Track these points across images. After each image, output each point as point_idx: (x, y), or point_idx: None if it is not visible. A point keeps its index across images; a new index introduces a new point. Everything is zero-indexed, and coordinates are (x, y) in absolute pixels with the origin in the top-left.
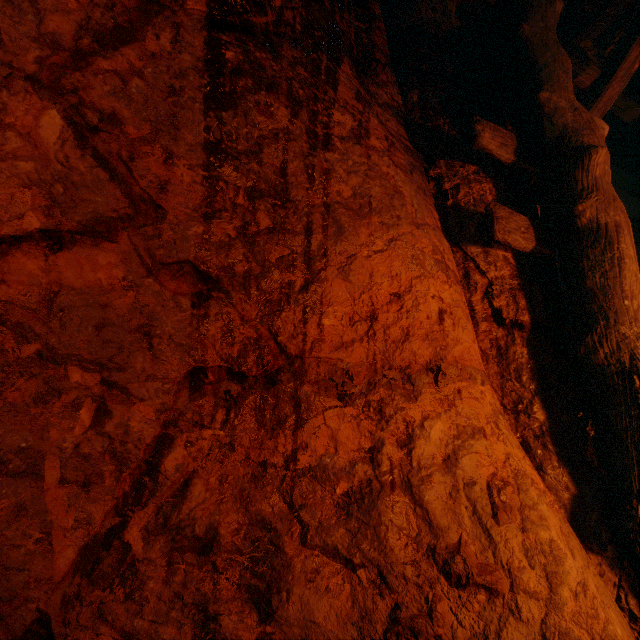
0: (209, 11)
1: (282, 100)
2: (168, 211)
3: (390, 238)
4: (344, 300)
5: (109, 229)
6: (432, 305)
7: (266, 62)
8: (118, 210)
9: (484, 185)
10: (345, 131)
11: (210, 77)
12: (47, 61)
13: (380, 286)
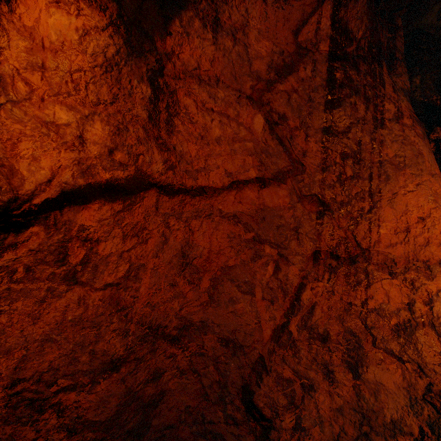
0: (329, 50)
1: (361, 99)
2: (306, 167)
3: (417, 183)
4: (391, 219)
5: (283, 177)
6: None
7: (354, 76)
8: (286, 167)
9: None
10: (391, 115)
11: (328, 90)
12: (255, 87)
13: (411, 212)
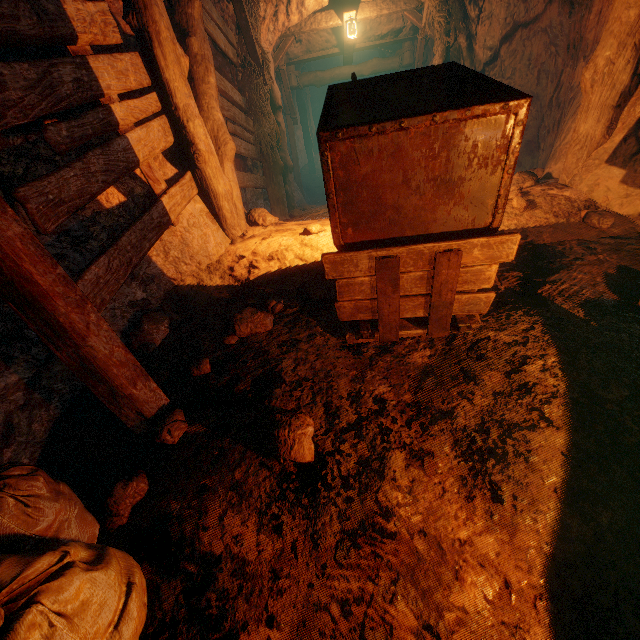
0: None
1: None
2: None
3: None
4: (597, 3)
5: None
6: None
7: None
8: None
9: None
10: None
11: None
12: None
13: None
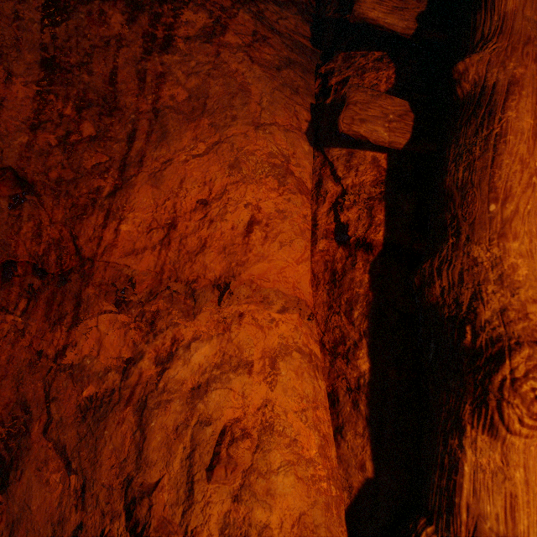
0: None
1: (119, 7)
2: (1, 124)
3: (216, 141)
4: (147, 206)
5: None
6: (242, 214)
7: None
8: None
9: (382, 72)
10: (194, 30)
11: None
12: None
13: (188, 192)
